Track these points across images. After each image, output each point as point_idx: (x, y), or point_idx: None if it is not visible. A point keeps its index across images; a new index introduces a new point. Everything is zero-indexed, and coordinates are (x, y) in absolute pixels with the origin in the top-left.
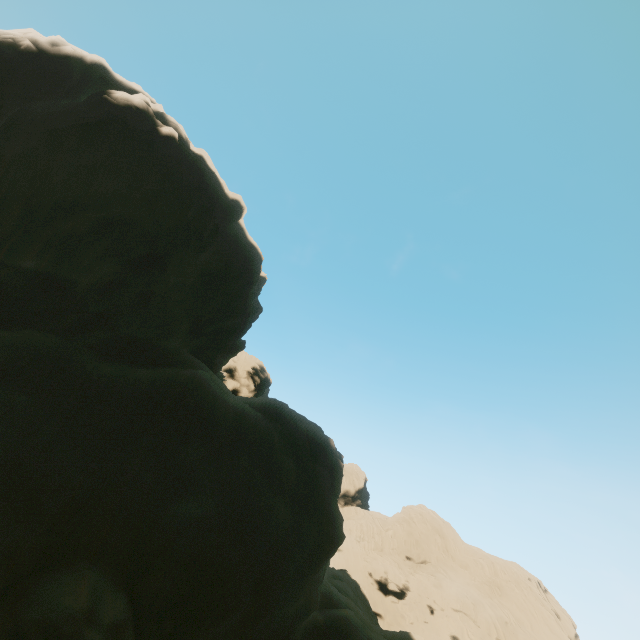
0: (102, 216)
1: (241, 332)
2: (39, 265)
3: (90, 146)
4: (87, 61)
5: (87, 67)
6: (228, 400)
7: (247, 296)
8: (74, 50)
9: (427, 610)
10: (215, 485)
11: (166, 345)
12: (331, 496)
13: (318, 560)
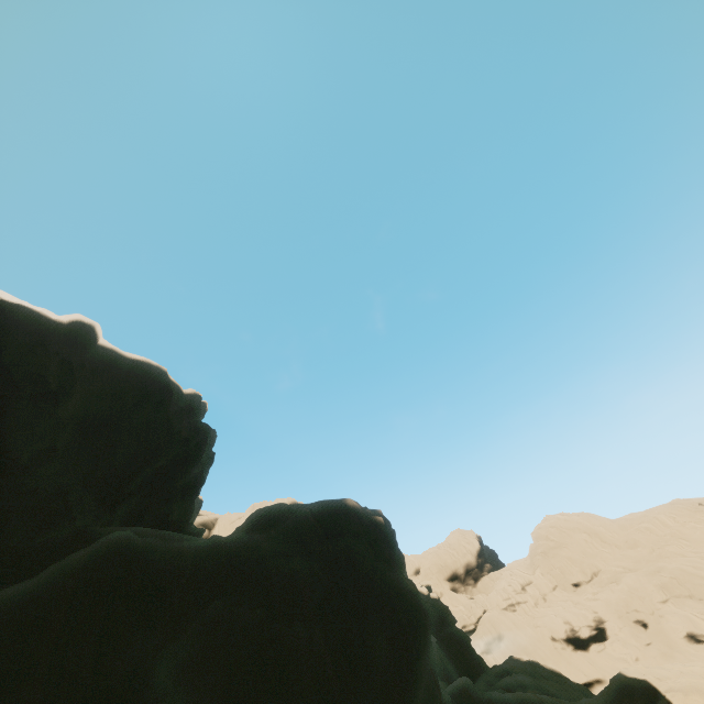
0: None
1: (185, 463)
2: None
3: None
4: None
5: None
6: (179, 546)
7: (168, 419)
8: None
9: (638, 628)
10: (178, 679)
11: (56, 537)
12: (378, 566)
13: (405, 670)
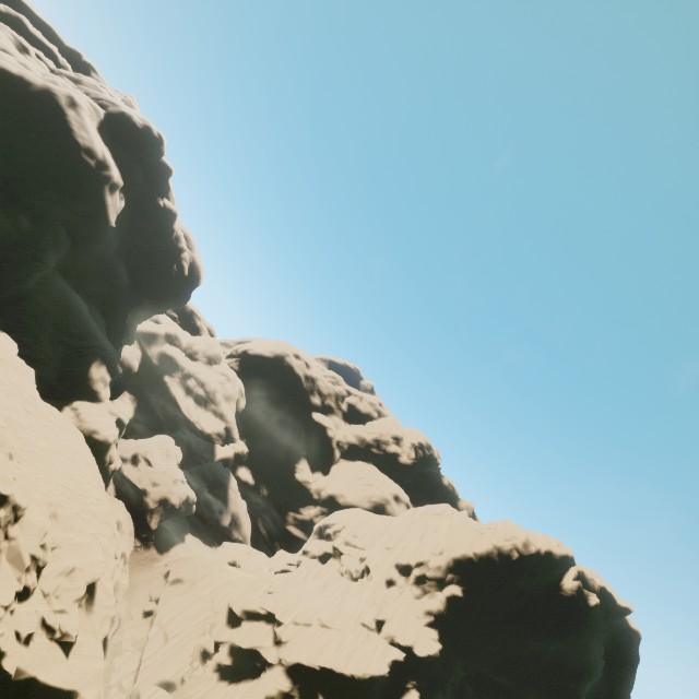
0: (550, 661)
1: None
2: (507, 682)
3: (555, 632)
4: (542, 553)
5: (542, 557)
6: None
7: (629, 680)
8: (534, 546)
9: None
10: None
11: None
12: None
13: None
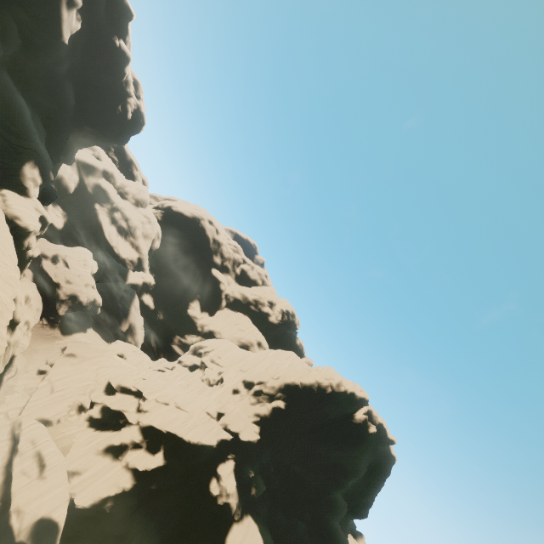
0: (331, 462)
1: (369, 508)
2: (299, 470)
3: (340, 444)
4: (348, 393)
5: (347, 395)
6: None
7: (379, 485)
8: (344, 387)
9: None
10: None
11: (333, 522)
12: None
13: None
